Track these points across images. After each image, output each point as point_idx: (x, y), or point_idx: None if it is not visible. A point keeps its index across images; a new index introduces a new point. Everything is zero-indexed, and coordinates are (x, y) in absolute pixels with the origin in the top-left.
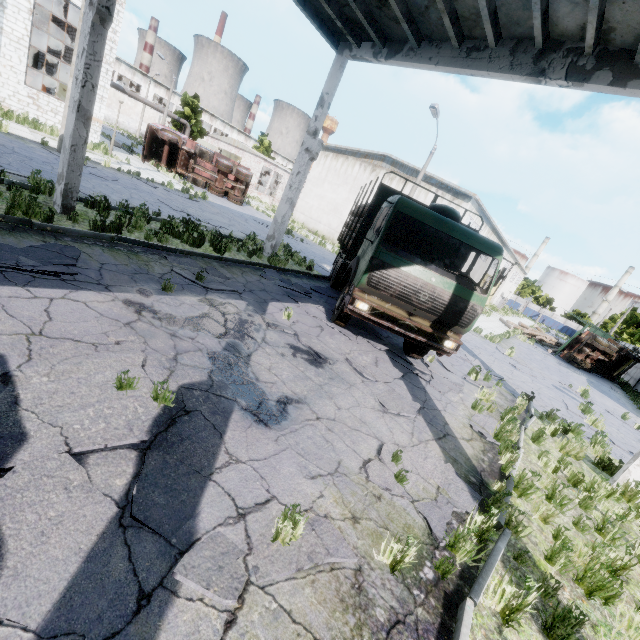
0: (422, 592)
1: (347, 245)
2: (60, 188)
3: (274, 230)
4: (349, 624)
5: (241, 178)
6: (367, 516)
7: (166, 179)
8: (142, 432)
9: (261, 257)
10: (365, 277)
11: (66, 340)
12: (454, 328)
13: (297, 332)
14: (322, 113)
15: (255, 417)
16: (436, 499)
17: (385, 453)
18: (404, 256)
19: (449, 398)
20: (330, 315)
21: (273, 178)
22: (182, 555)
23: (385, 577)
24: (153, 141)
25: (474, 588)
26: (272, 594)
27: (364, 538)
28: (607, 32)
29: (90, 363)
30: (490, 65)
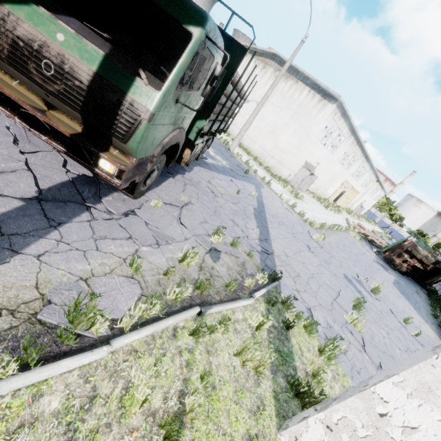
0: None
1: None
2: None
3: None
4: None
5: None
6: None
7: None
8: None
9: None
10: None
11: None
12: (115, 141)
13: None
14: None
15: None
16: None
17: None
18: None
19: (101, 245)
20: None
21: None
22: None
23: None
24: None
25: None
26: None
27: None
28: None
29: None
30: None
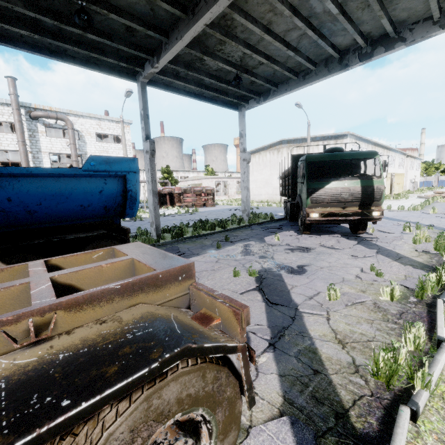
0: (412, 304)
1: (288, 193)
2: (153, 228)
3: (244, 206)
4: (379, 315)
5: (209, 192)
6: (369, 290)
7: (174, 211)
8: (254, 284)
9: (244, 222)
10: (308, 200)
11: (203, 271)
12: (373, 204)
13: (287, 243)
14: (243, 140)
15: (292, 274)
16: (405, 279)
17: (365, 269)
18: (323, 181)
19: (395, 244)
20: (298, 232)
21: (222, 185)
22: (297, 309)
23: (389, 303)
24: (160, 197)
25: (440, 296)
26: (339, 312)
27: (371, 295)
28: (368, 34)
29: (217, 274)
30: (318, 77)
